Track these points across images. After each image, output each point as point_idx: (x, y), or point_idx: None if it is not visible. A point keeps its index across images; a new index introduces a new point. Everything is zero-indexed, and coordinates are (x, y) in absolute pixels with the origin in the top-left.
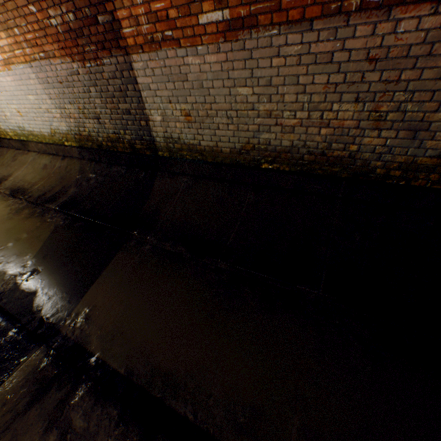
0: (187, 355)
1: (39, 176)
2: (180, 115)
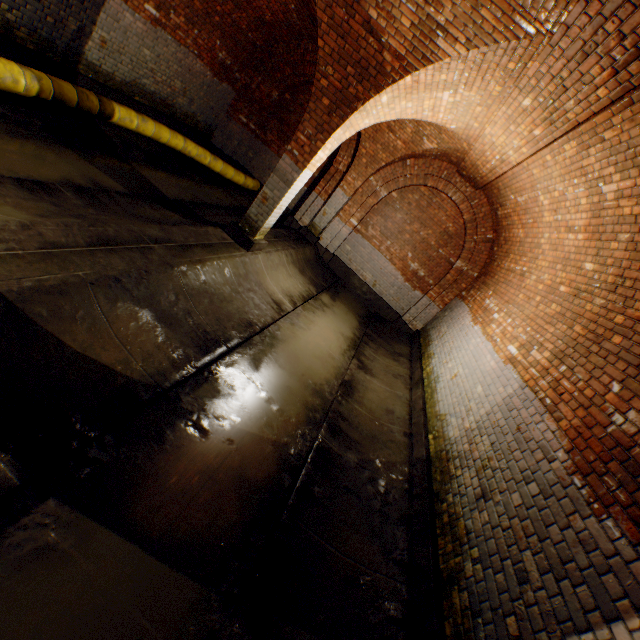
0: None
1: (374, 406)
2: None
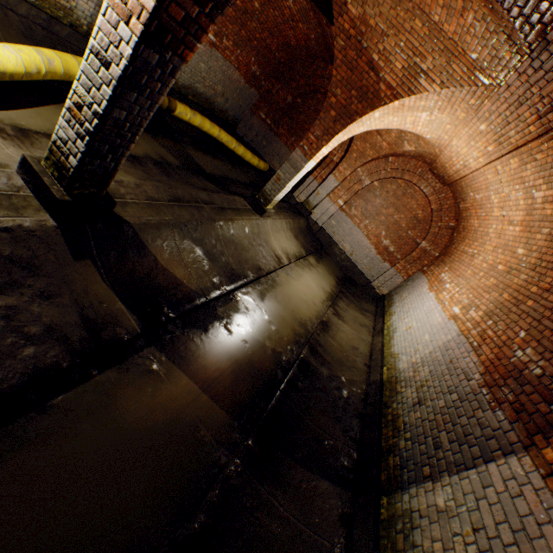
0: (1, 500)
1: (343, 342)
2: (458, 552)
